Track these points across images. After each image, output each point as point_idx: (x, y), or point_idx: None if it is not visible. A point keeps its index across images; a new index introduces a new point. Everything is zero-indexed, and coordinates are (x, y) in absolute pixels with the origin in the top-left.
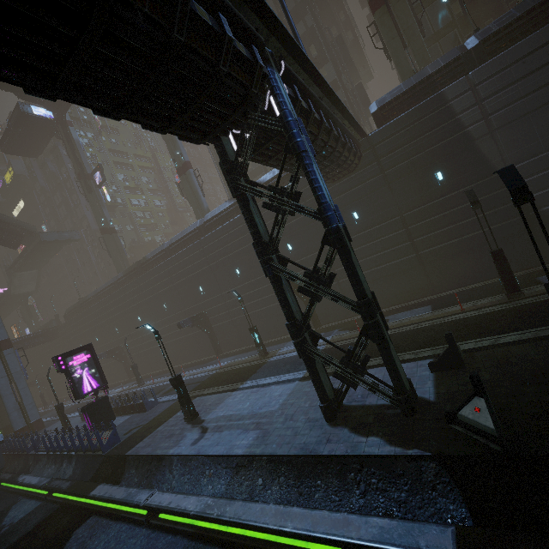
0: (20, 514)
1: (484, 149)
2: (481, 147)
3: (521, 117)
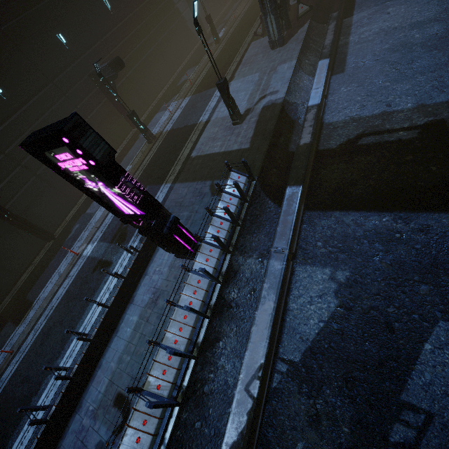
0: (316, 287)
1: None
2: None
3: None
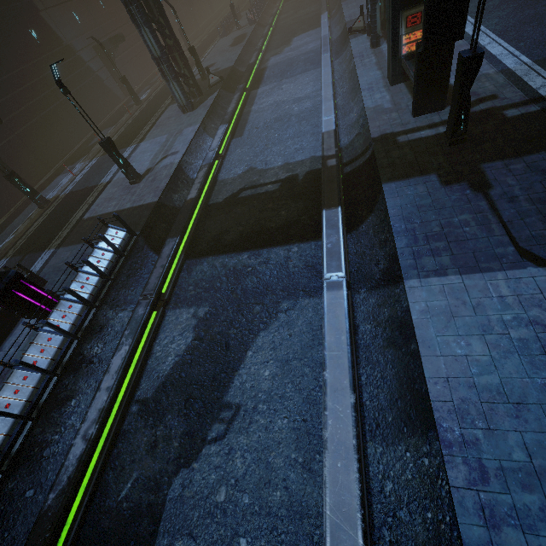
0: (180, 327)
1: (49, 22)
2: (46, 19)
3: (54, 7)
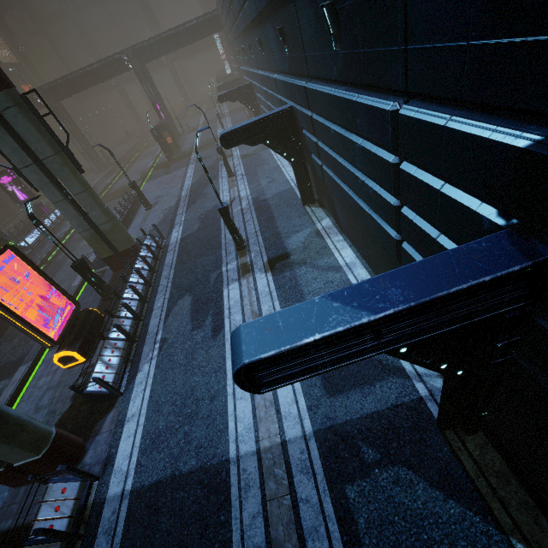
0: None
1: None
2: None
3: None
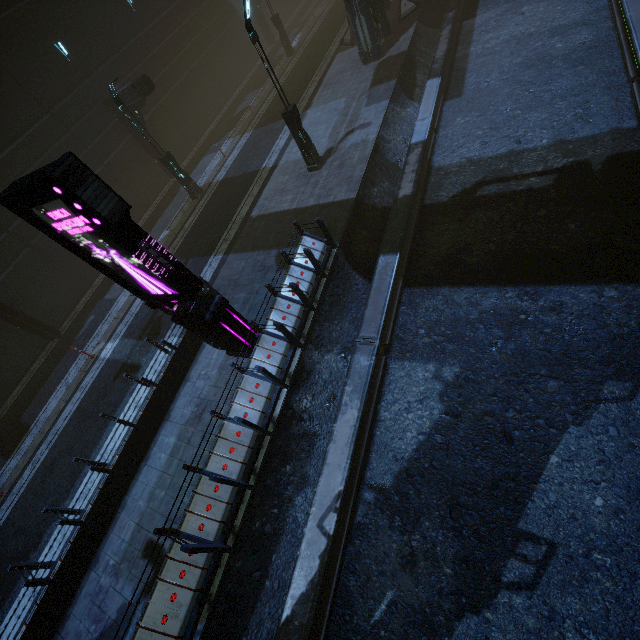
0: (416, 389)
1: None
2: None
3: None
